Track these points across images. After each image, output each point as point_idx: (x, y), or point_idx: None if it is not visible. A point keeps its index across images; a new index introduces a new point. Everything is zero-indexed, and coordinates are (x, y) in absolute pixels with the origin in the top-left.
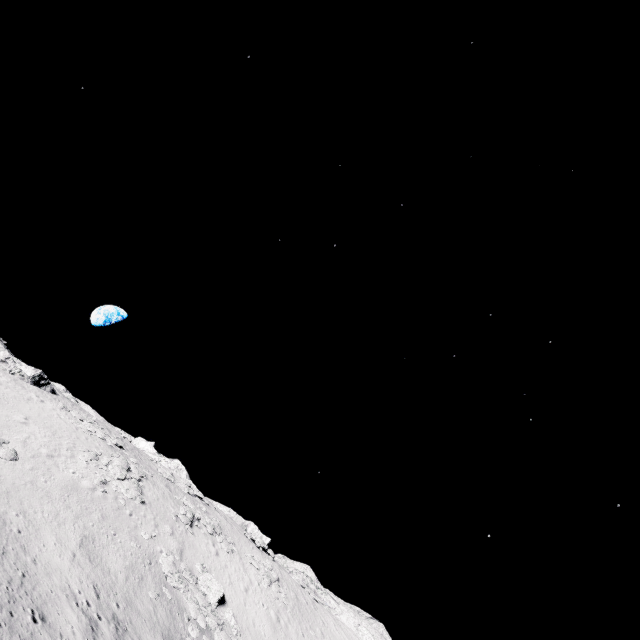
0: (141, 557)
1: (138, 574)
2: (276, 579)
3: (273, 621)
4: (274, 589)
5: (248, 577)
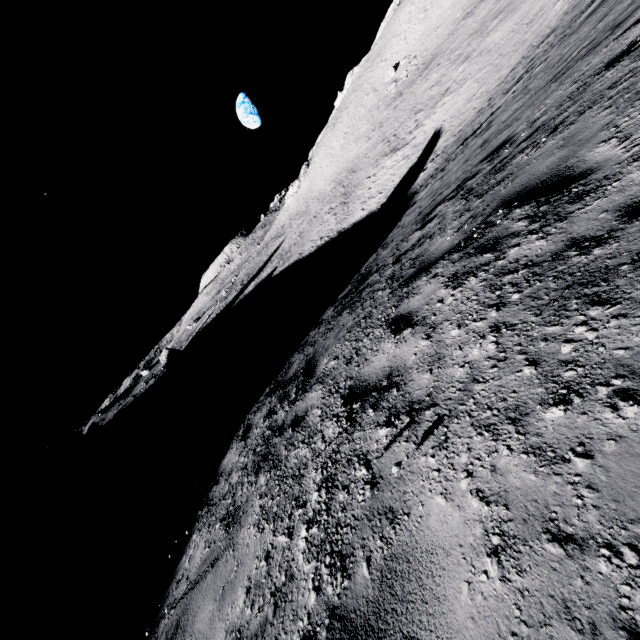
0: (367, 116)
1: (370, 118)
2: (415, 1)
3: (423, 18)
4: (417, 6)
5: (403, 34)
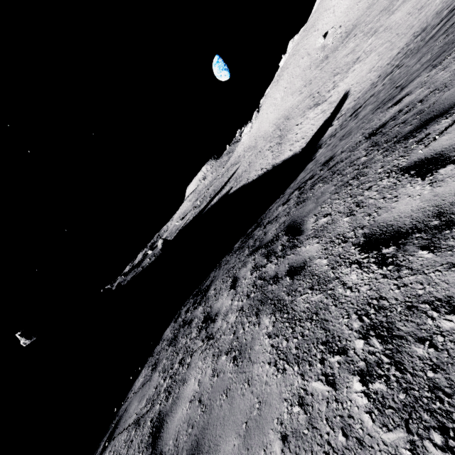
0: (302, 75)
1: (304, 76)
2: None
3: None
4: None
5: (332, 8)
